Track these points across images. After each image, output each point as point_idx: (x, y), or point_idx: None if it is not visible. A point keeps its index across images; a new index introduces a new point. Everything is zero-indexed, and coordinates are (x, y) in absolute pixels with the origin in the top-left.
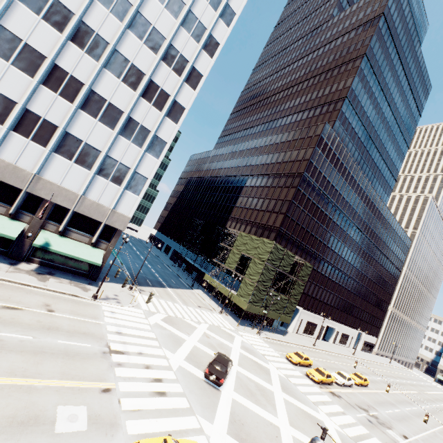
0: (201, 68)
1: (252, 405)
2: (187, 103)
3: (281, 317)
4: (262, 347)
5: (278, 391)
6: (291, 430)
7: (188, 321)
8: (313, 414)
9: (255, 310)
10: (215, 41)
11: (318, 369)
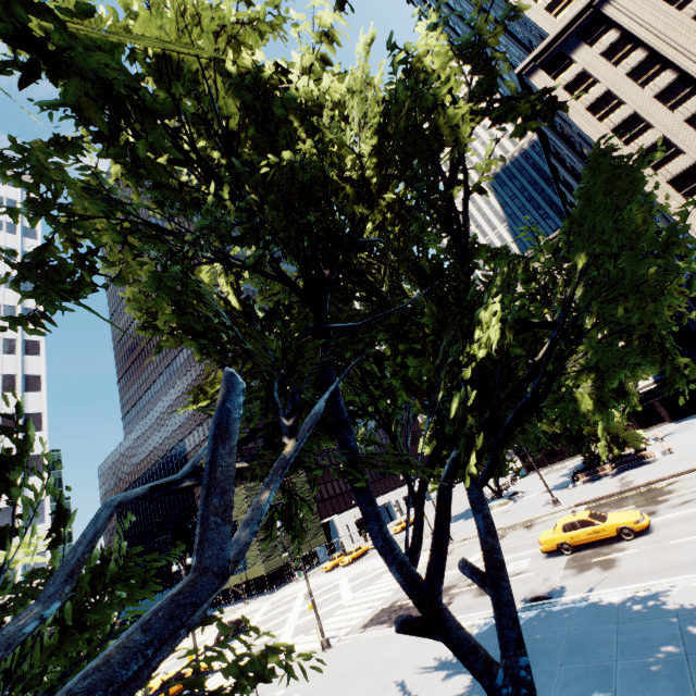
0: (35, 409)
1: (268, 625)
2: (42, 448)
3: (312, 544)
4: (298, 587)
5: (301, 599)
6: (301, 608)
7: (201, 640)
8: (331, 585)
9: (277, 563)
10: (34, 376)
11: (348, 553)
